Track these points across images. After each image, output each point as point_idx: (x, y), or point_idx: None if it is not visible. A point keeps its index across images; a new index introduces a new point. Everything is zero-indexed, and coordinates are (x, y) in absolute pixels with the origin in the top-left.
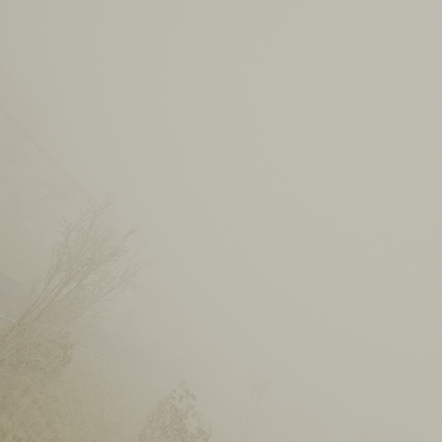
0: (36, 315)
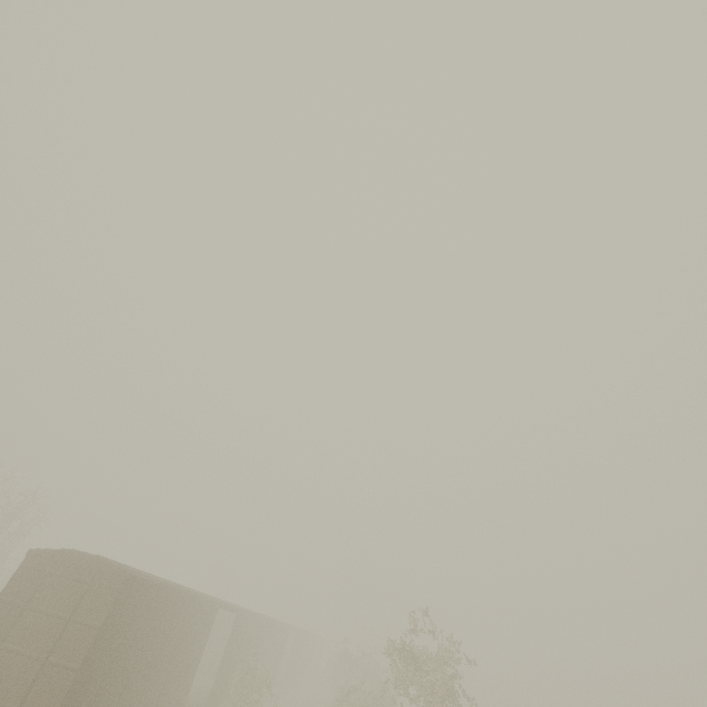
0: None
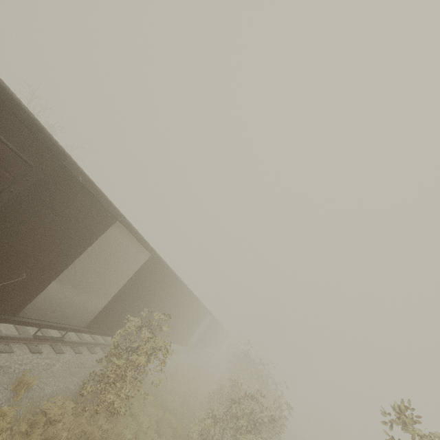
0: None
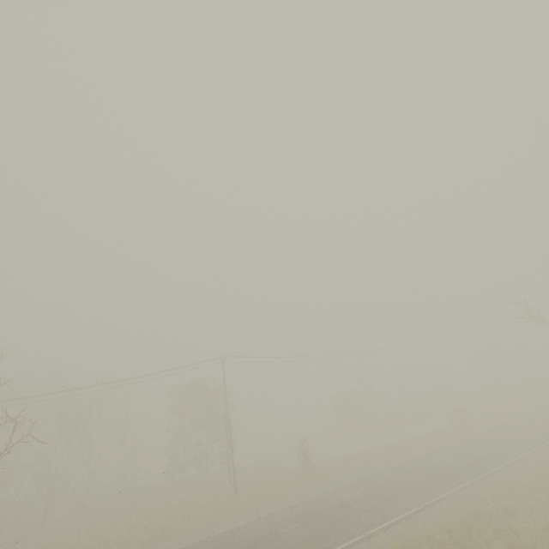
0: None
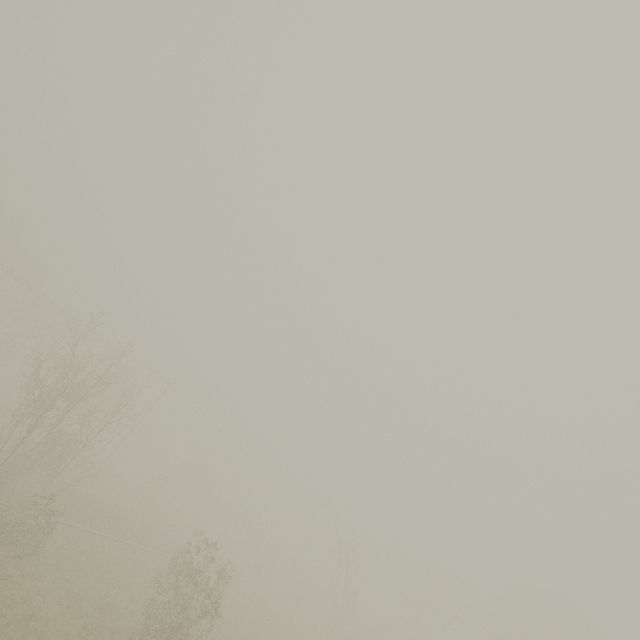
0: (2, 464)
